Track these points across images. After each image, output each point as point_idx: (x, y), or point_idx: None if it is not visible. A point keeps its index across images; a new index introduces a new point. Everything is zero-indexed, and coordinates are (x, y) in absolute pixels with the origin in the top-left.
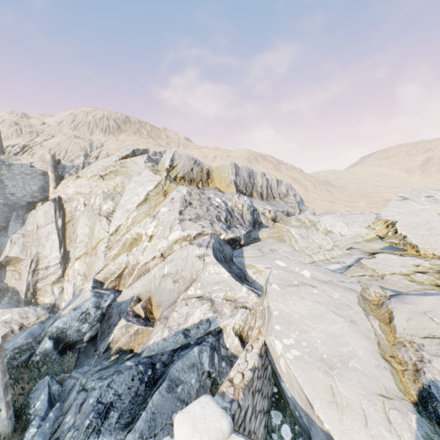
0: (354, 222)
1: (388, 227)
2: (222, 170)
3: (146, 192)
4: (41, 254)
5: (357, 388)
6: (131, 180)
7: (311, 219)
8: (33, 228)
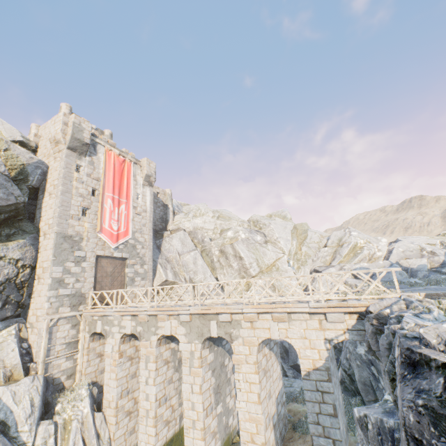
0: None
1: None
2: (302, 226)
3: (290, 230)
4: (195, 280)
5: None
6: (269, 222)
7: None
8: (173, 254)
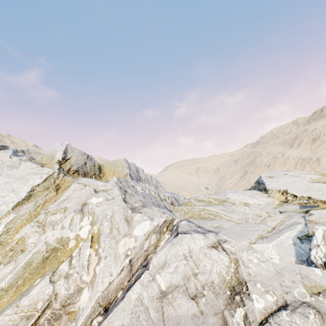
0: (251, 195)
1: (284, 194)
2: (115, 164)
3: (29, 187)
4: None
5: None
6: (0, 174)
7: (217, 198)
8: None
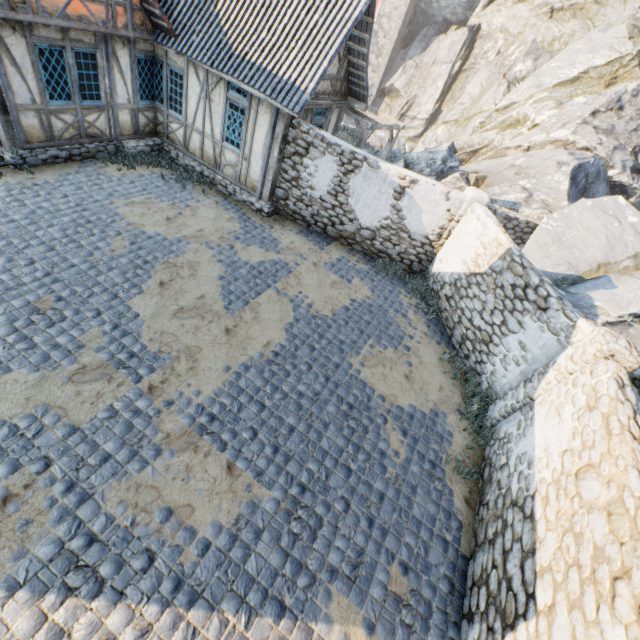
0: None
1: None
2: None
3: (585, 67)
4: (417, 100)
5: (560, 254)
6: (585, 36)
7: None
8: (428, 61)
